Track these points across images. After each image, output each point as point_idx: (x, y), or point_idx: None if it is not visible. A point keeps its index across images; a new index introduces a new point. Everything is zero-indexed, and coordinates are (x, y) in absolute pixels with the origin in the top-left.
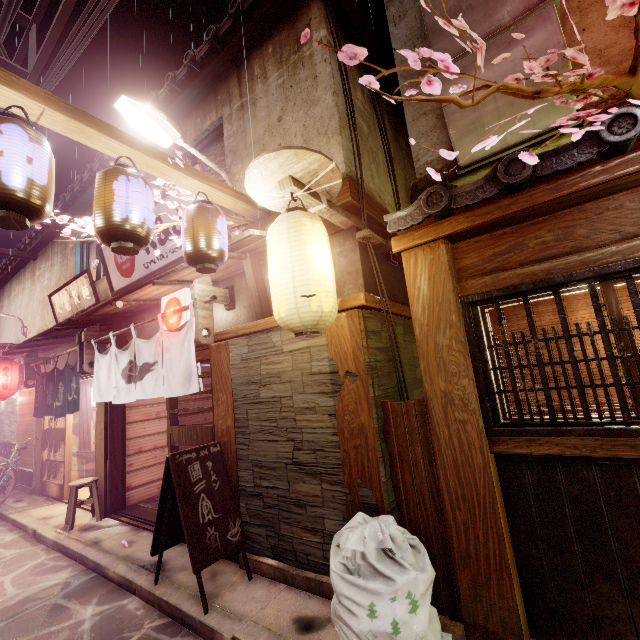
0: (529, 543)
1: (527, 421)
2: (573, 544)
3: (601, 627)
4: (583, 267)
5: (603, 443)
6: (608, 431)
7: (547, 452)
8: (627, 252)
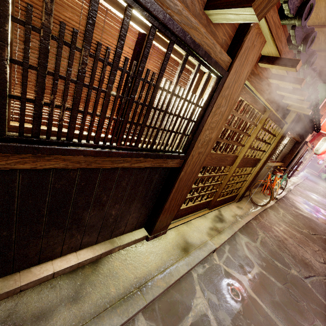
0: (2, 229)
1: (42, 138)
2: (43, 218)
3: (44, 251)
4: (160, 3)
5: (98, 159)
6: (106, 153)
7: (53, 166)
8: (184, 20)
